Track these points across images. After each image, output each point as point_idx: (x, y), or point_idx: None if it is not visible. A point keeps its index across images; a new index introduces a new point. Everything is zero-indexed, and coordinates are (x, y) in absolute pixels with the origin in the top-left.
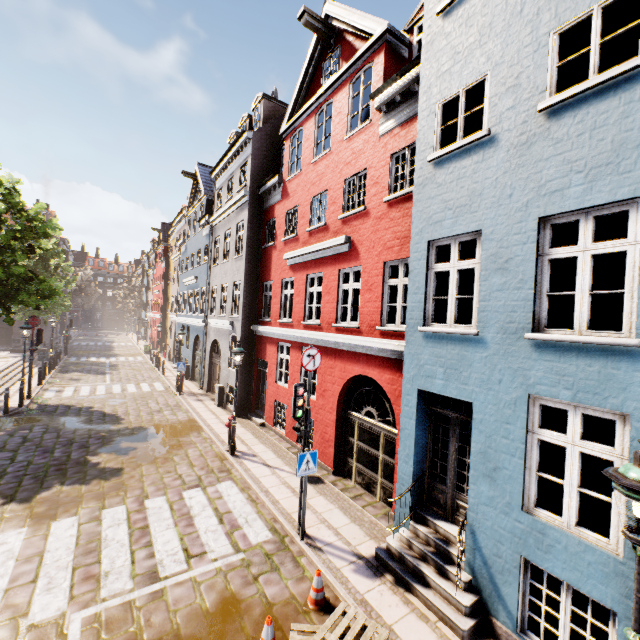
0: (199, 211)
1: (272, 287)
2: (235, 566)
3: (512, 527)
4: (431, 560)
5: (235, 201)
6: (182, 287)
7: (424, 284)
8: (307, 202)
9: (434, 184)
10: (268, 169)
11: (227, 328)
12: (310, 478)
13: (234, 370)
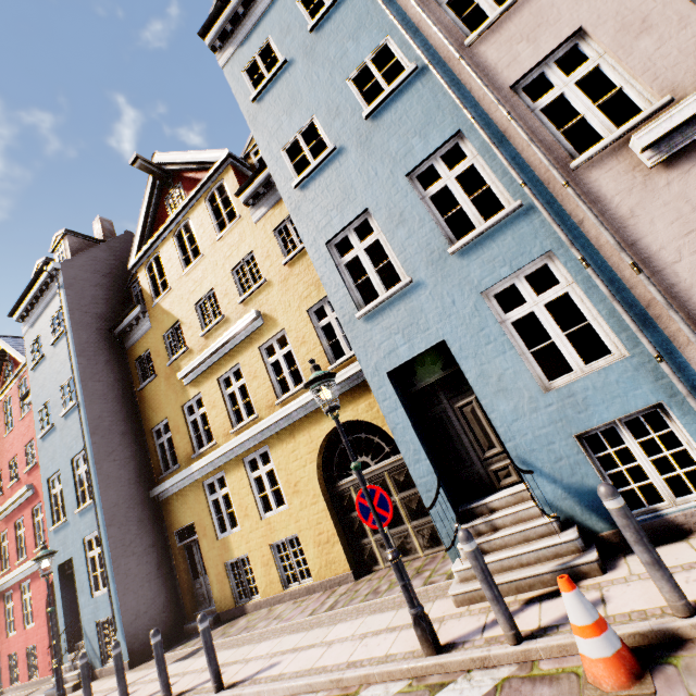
0: None
1: None
2: None
3: (92, 610)
4: (73, 666)
5: None
6: None
7: (50, 503)
8: (7, 465)
9: (44, 449)
10: None
11: None
12: (27, 695)
13: None
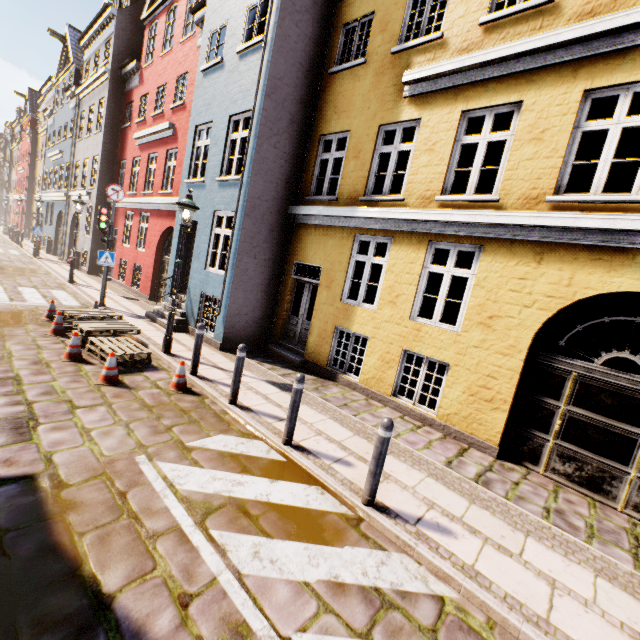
0: (68, 81)
1: (126, 165)
2: (46, 306)
3: (201, 279)
4: None
5: (98, 76)
6: (48, 163)
7: (191, 154)
8: (155, 91)
9: (202, 88)
10: (133, 53)
11: (85, 199)
12: (129, 298)
13: (89, 236)
